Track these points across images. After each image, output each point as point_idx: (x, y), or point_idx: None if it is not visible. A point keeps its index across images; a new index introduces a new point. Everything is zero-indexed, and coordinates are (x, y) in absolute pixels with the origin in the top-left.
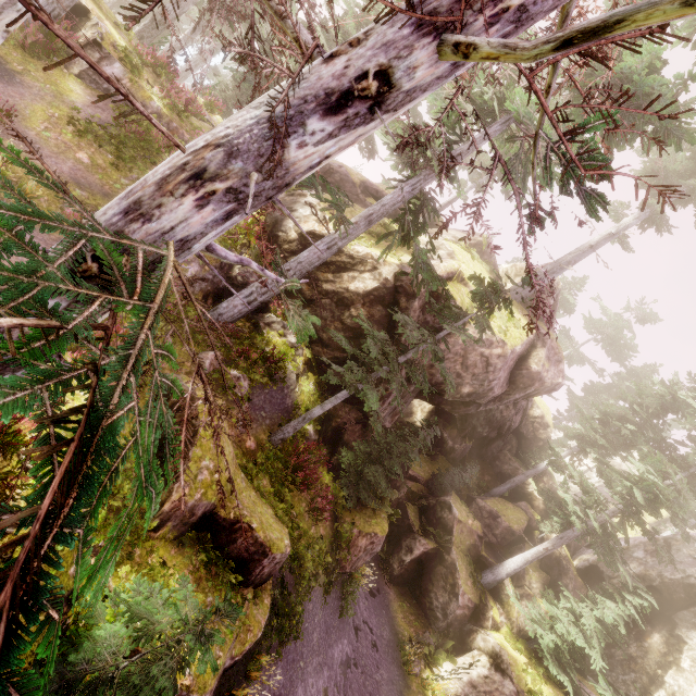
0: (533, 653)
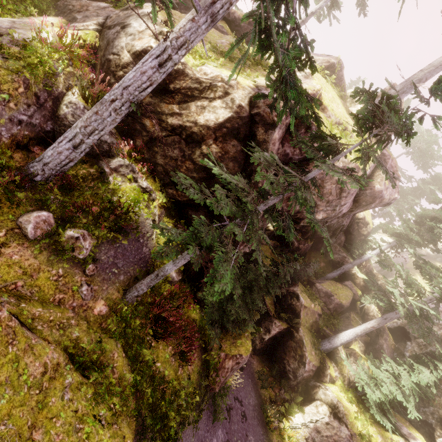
0: (360, 398)
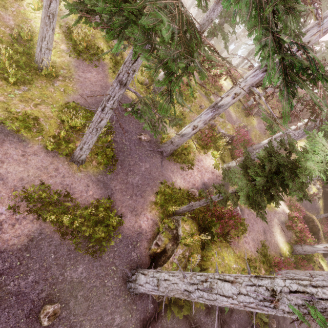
0: None
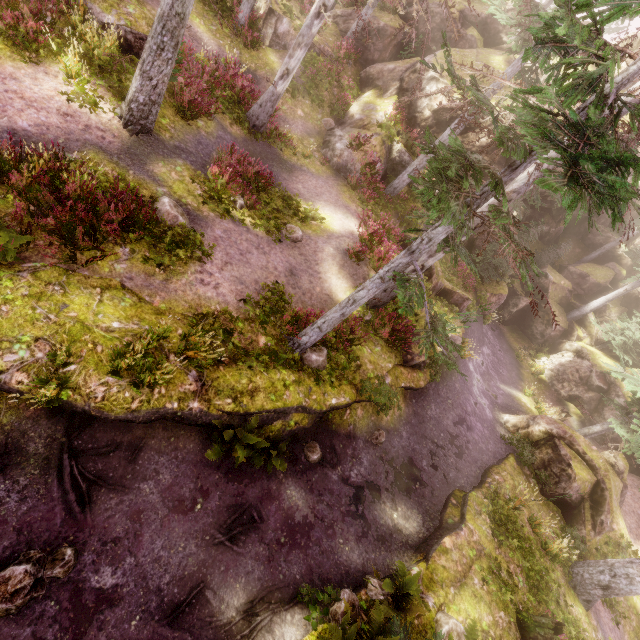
0: (606, 349)
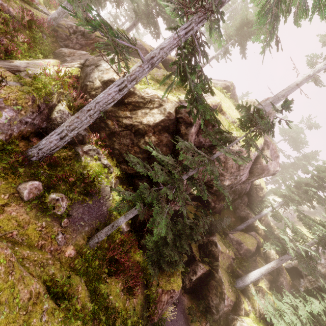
0: None
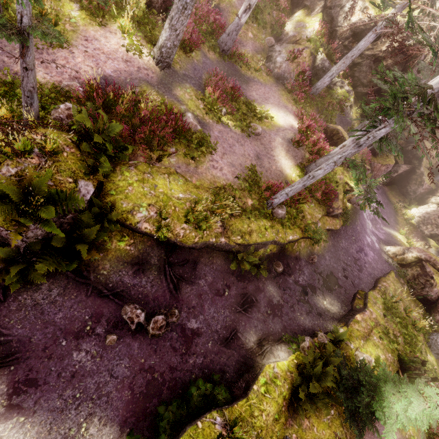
0: None
